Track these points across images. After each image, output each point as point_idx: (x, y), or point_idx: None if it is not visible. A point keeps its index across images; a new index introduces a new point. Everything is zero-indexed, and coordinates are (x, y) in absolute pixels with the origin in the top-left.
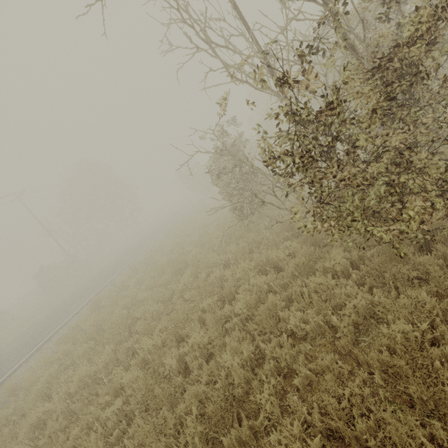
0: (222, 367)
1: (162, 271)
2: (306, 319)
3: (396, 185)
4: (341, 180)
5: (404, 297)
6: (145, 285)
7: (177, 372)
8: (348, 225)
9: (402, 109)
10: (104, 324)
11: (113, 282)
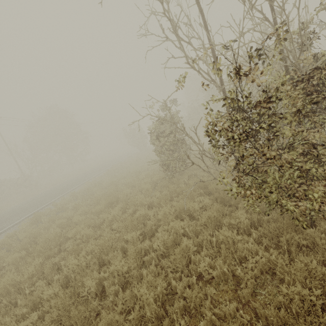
0: (136, 297)
1: (97, 201)
2: (213, 265)
3: (303, 170)
4: (270, 157)
5: (295, 260)
6: (81, 211)
7: (94, 294)
8: (267, 195)
9: (317, 114)
10: (39, 237)
11: (54, 203)
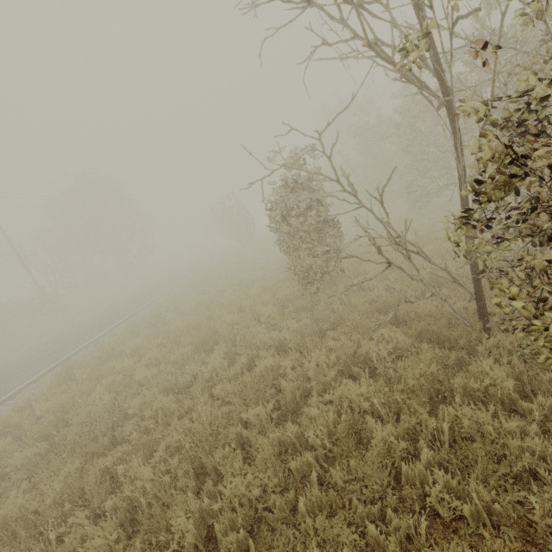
0: None
1: (176, 339)
2: (455, 488)
3: None
4: None
5: None
6: (148, 358)
7: (192, 547)
8: None
9: None
10: (72, 412)
11: (98, 343)
